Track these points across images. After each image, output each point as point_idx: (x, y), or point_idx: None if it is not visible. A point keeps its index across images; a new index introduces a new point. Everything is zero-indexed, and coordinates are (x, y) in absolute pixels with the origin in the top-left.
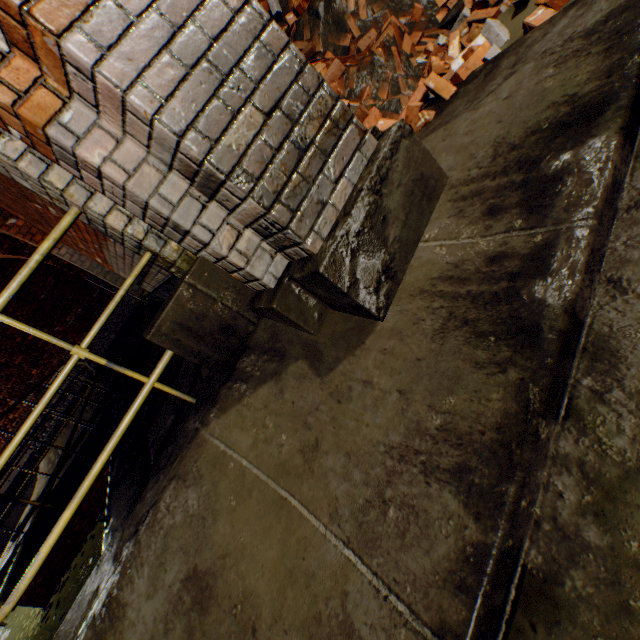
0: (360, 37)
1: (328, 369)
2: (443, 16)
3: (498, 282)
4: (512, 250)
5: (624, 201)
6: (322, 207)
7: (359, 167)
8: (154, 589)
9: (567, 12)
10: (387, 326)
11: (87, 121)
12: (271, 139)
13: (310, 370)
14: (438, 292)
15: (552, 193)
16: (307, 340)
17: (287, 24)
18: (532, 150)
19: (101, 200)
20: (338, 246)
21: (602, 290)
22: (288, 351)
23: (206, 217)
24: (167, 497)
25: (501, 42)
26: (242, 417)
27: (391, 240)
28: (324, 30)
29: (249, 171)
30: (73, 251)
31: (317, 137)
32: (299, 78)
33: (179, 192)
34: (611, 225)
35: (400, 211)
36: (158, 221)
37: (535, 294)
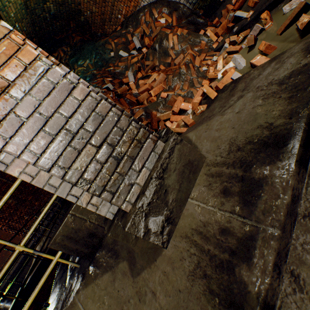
0: (175, 58)
1: (137, 273)
2: (216, 45)
3: (224, 252)
4: (233, 229)
5: (302, 208)
6: (131, 186)
7: (153, 159)
8: None
9: (271, 63)
10: (168, 254)
11: (12, 156)
12: (101, 158)
13: (129, 270)
14: (194, 241)
15: (256, 194)
16: (130, 248)
17: (143, 52)
18: (248, 155)
19: None
20: (136, 213)
21: (287, 279)
22: (120, 253)
23: (74, 190)
24: None
25: (241, 66)
26: (94, 292)
27: (170, 201)
28: (158, 56)
29: (88, 178)
30: None
31: (128, 150)
32: (117, 123)
33: (60, 180)
34: (293, 225)
35: (176, 184)
36: None
37: (242, 276)
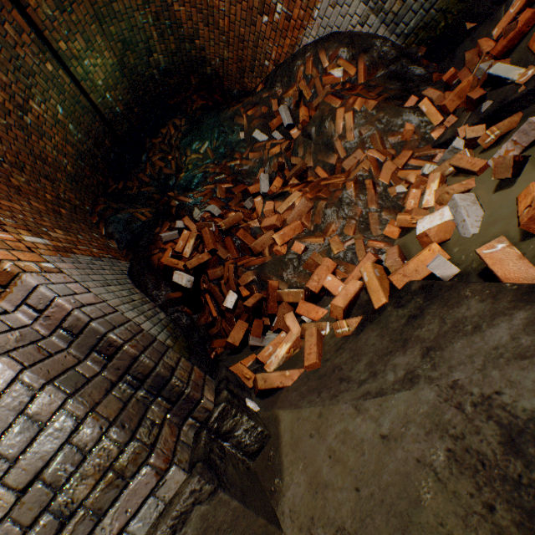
0: (345, 157)
1: None
2: (439, 133)
3: None
4: None
5: None
6: None
7: (152, 513)
8: None
9: (516, 306)
10: None
11: None
12: (24, 515)
13: None
14: None
15: None
16: None
17: (292, 136)
18: None
19: None
20: None
21: None
22: None
23: None
24: None
25: (467, 231)
26: None
27: None
28: (315, 149)
29: None
30: None
31: (90, 495)
32: (74, 435)
33: None
34: None
35: None
36: None
37: None
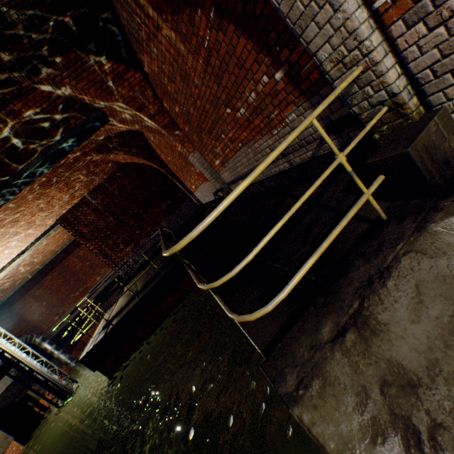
0: None
1: None
2: None
3: None
4: None
5: None
6: None
7: None
8: (417, 318)
9: None
10: None
11: None
12: None
13: None
14: None
15: None
16: None
17: None
18: None
19: (388, 60)
20: None
21: None
22: None
23: None
24: (406, 263)
25: None
26: None
27: None
28: None
29: None
30: (200, 156)
31: None
32: None
33: None
34: None
35: None
36: (443, 69)
37: None
